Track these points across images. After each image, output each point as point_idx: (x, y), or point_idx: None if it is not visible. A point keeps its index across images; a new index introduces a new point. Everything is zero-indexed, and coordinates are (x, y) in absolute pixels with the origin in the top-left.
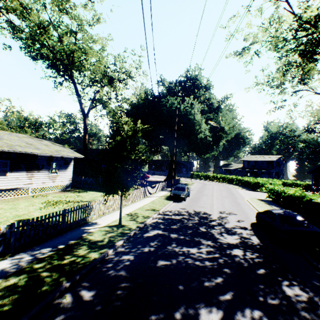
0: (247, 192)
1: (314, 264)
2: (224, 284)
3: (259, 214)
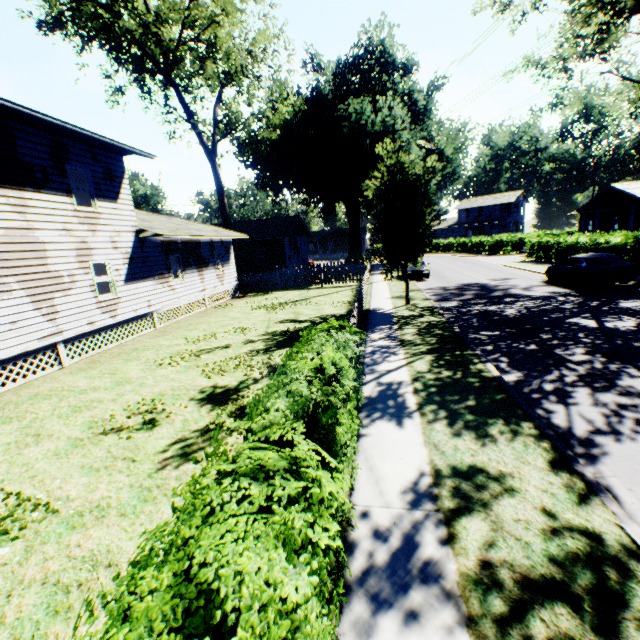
0: (490, 258)
1: (635, 292)
2: (576, 312)
3: (555, 267)
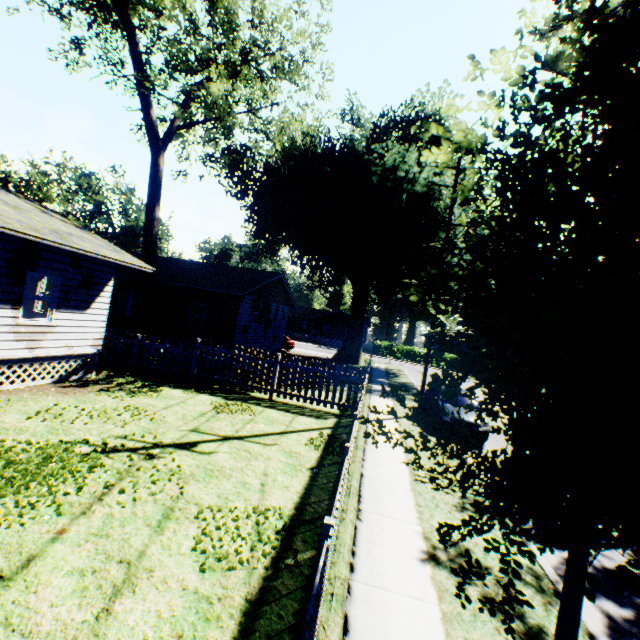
0: None
1: None
2: None
3: None
